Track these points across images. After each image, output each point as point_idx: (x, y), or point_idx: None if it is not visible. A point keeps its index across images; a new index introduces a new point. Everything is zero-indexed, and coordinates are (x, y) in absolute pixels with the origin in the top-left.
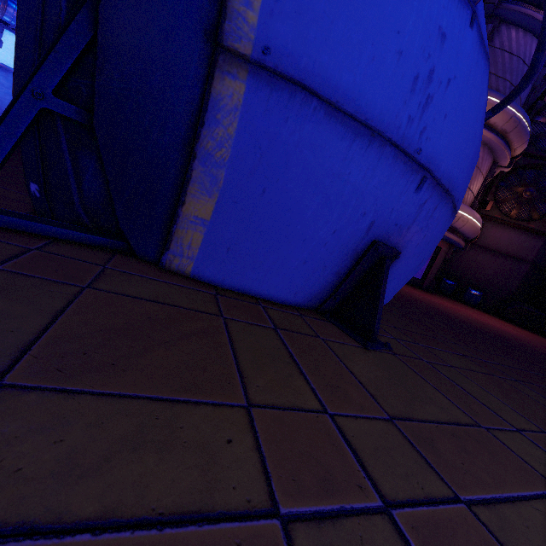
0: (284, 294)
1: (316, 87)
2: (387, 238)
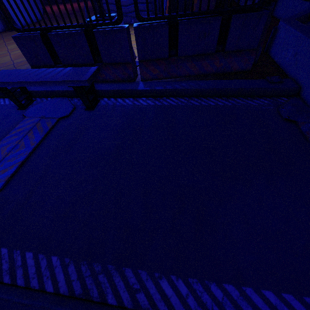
0: None
1: None
2: None
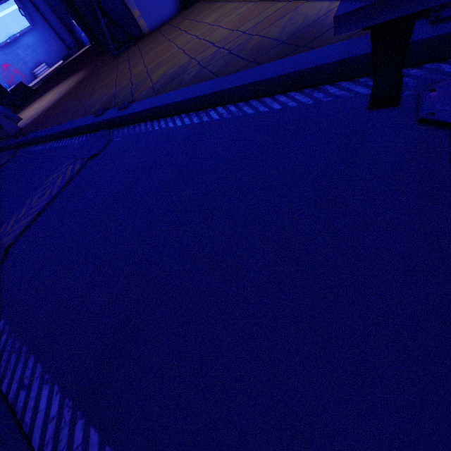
0: (169, 15)
1: None
2: None
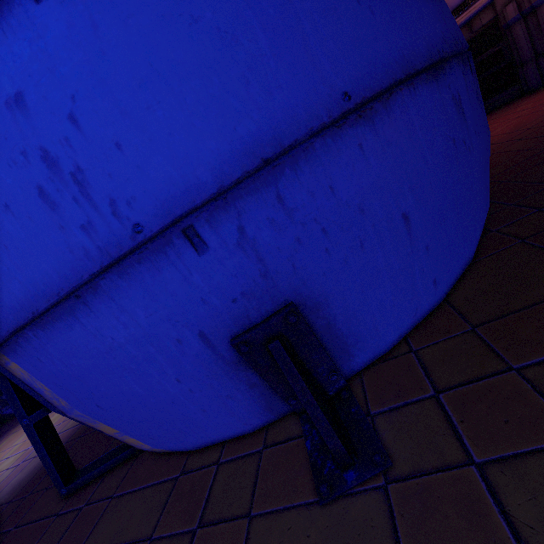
0: (238, 430)
1: (17, 323)
2: (246, 320)
